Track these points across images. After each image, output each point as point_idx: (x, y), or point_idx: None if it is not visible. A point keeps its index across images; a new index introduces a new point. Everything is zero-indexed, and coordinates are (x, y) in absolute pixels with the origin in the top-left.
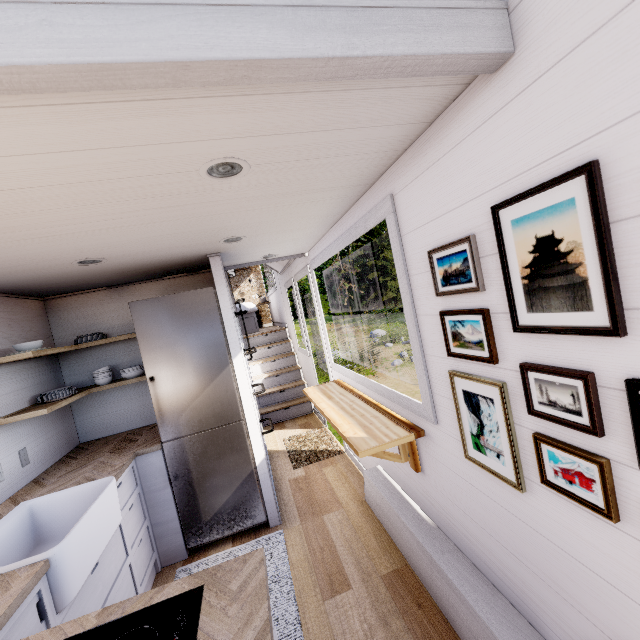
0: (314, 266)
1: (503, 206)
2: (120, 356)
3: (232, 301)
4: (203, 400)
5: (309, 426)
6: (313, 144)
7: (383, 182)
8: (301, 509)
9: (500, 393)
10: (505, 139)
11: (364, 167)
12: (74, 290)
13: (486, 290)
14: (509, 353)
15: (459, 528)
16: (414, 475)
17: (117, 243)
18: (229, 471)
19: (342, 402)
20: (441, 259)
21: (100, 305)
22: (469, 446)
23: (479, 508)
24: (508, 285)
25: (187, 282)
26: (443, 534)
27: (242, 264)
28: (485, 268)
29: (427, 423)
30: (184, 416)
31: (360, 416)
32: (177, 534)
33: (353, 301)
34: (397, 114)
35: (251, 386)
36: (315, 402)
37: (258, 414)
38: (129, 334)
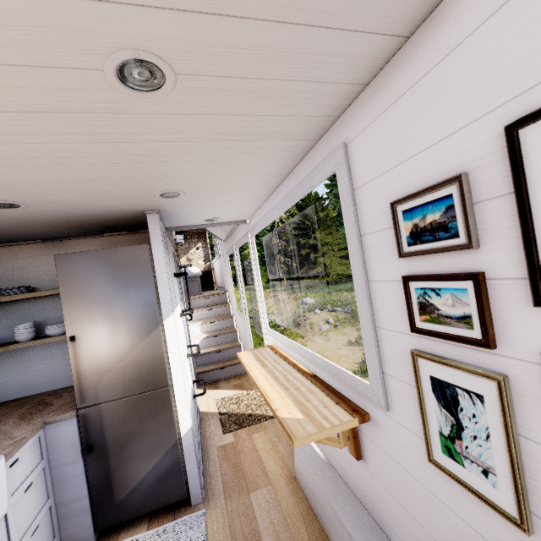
0: (254, 232)
1: (528, 121)
2: (49, 312)
3: (174, 263)
4: (128, 363)
5: (242, 387)
6: (258, 48)
7: (334, 131)
8: (227, 483)
9: (498, 390)
10: (540, 20)
11: (316, 106)
12: (4, 241)
13: (481, 247)
14: (518, 335)
15: (411, 540)
16: (352, 461)
17: (30, 183)
18: (151, 442)
19: (276, 371)
20: (409, 211)
21: (32, 258)
22: (435, 448)
23: (444, 527)
24: (528, 238)
25: (127, 240)
26: (387, 540)
27: (184, 226)
28: (482, 217)
29: (374, 407)
30: (105, 380)
31: (295, 389)
32: (85, 515)
33: (287, 273)
34: (371, 8)
35: (187, 347)
36: (248, 369)
37: (192, 374)
38: (57, 289)
